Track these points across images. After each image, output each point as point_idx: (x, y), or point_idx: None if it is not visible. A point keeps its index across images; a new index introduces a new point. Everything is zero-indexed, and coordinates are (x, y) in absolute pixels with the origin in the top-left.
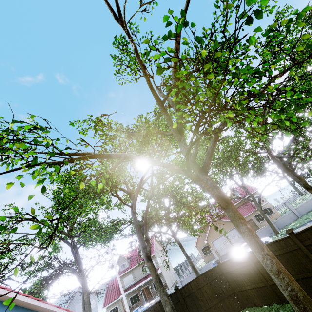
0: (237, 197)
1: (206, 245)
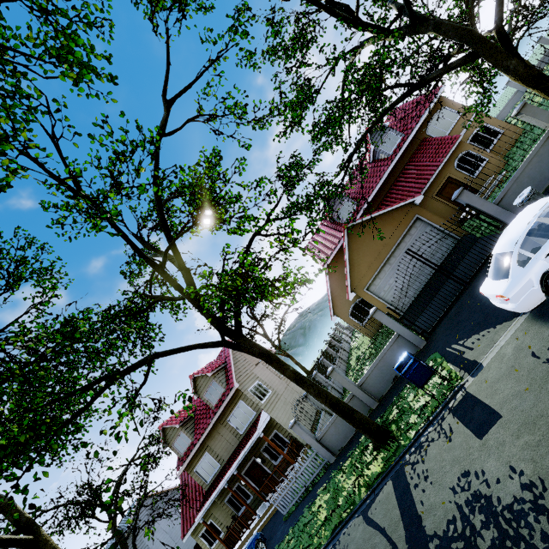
0: (391, 144)
1: (358, 300)
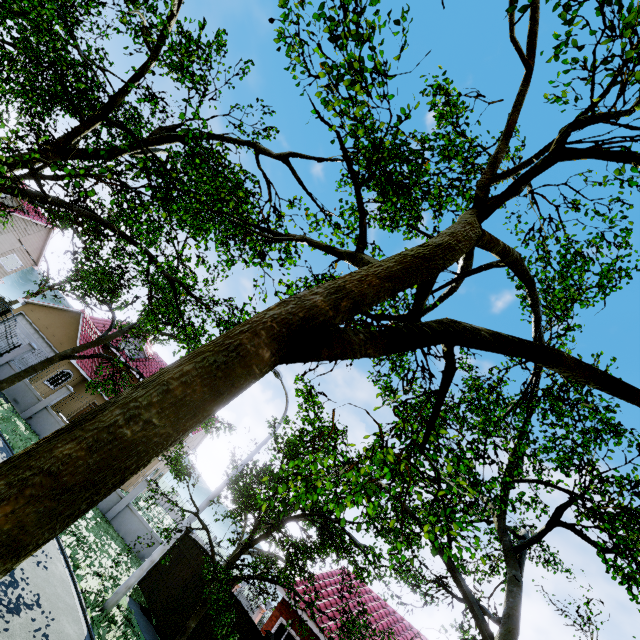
0: None
1: None
